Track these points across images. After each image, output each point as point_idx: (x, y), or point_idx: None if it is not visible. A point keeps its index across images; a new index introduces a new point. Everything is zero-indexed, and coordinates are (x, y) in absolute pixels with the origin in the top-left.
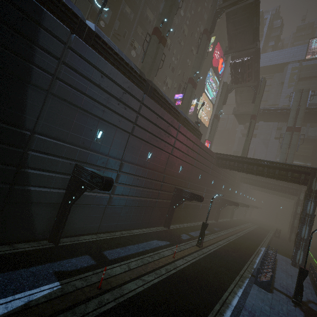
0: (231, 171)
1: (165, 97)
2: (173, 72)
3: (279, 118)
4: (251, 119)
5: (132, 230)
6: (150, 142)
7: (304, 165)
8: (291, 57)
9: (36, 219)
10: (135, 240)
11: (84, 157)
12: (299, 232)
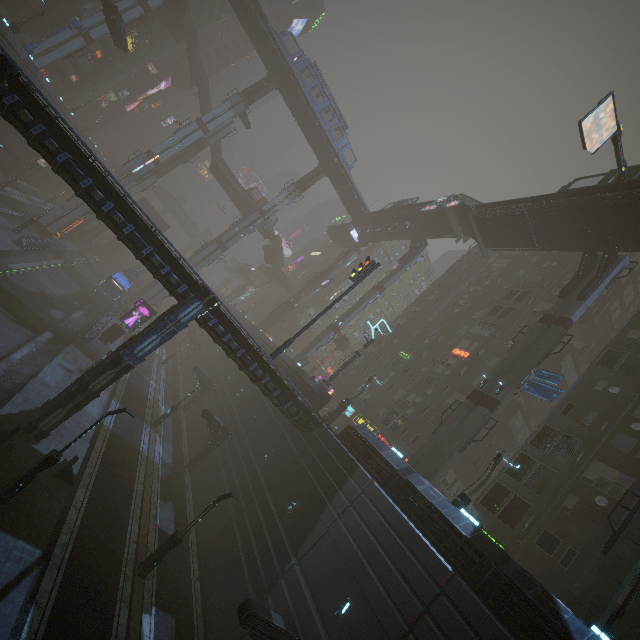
0: None
1: (561, 625)
2: None
3: None
4: None
5: None
6: None
7: None
8: None
9: None
10: None
11: (309, 627)
12: None
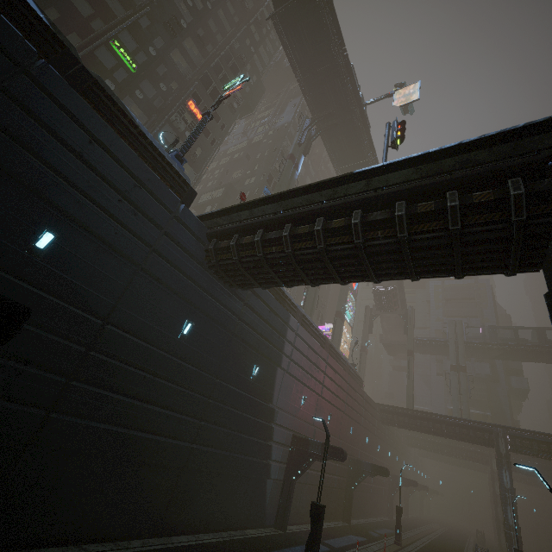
0: (394, 428)
1: (336, 349)
2: None
3: (437, 351)
4: (408, 355)
5: None
6: (331, 402)
7: (483, 414)
8: None
9: (267, 499)
10: (335, 534)
11: (297, 427)
12: (505, 517)
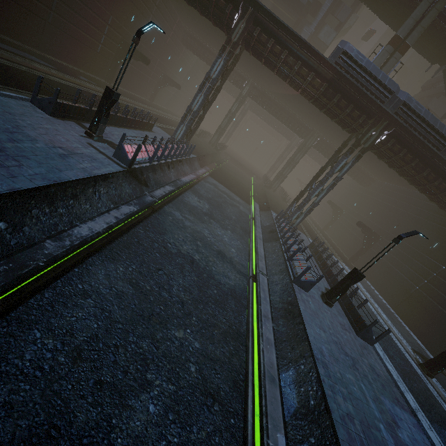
0: None
1: None
2: None
3: None
4: None
5: None
6: None
7: None
8: None
9: None
10: None
11: None
12: (192, 102)
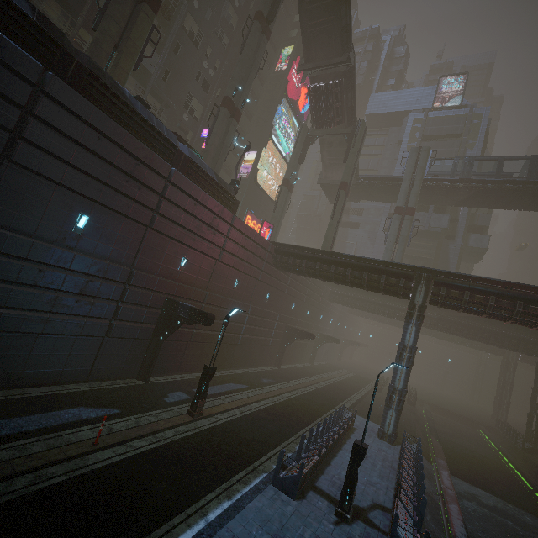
0: (309, 280)
1: (130, 103)
2: (205, 90)
3: (388, 195)
4: (339, 188)
5: (33, 387)
6: (80, 191)
7: None
8: (415, 104)
9: None
10: (10, 411)
11: None
12: (393, 378)
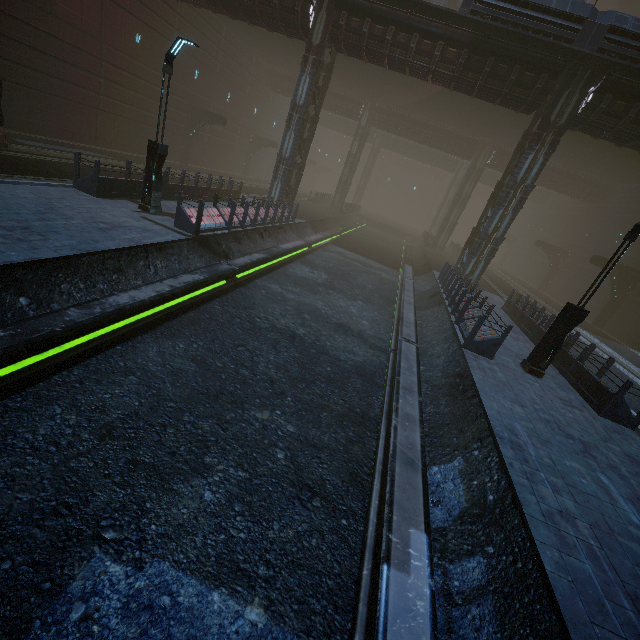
0: (222, 36)
1: None
2: None
3: None
4: None
5: None
6: None
7: None
8: None
9: None
10: None
11: None
12: (281, 147)
